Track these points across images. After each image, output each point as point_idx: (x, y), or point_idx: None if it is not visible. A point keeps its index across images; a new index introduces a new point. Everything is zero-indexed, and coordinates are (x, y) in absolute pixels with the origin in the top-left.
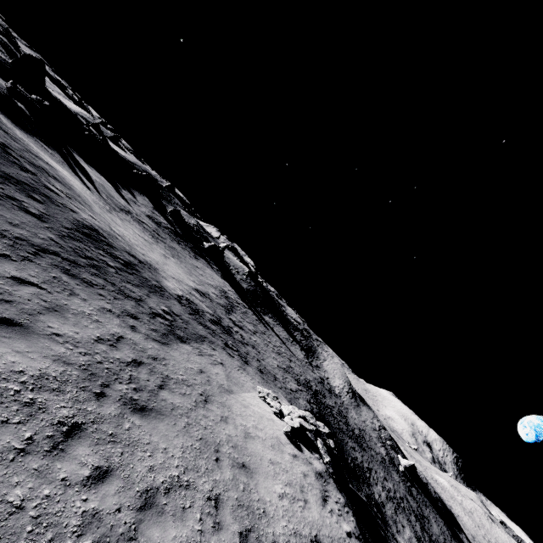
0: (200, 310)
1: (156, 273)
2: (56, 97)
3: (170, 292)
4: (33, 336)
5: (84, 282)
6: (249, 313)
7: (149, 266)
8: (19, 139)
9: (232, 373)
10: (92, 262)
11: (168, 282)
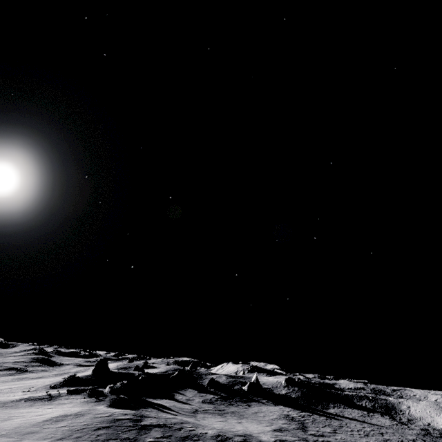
0: (291, 441)
1: (254, 437)
2: (116, 371)
3: None
4: None
5: None
6: (317, 418)
7: (248, 435)
8: (157, 416)
9: None
10: None
11: (262, 438)
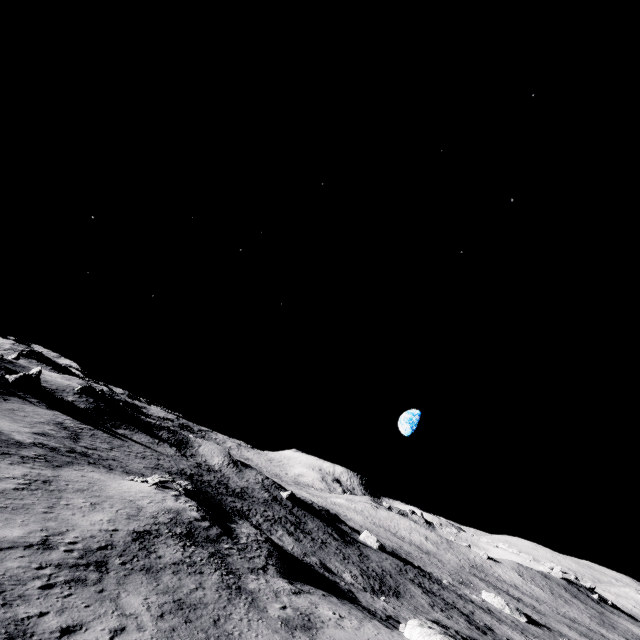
0: (54, 447)
1: (4, 433)
2: None
3: (26, 443)
4: (3, 479)
5: None
6: (99, 433)
7: None
8: None
9: (103, 475)
10: None
11: (16, 437)
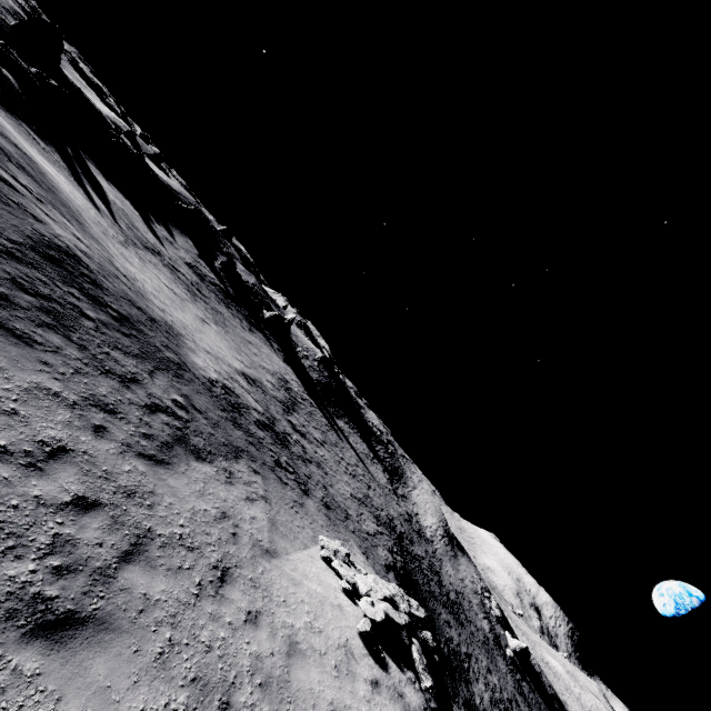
0: (243, 404)
1: (178, 341)
2: (75, 84)
3: (195, 372)
4: None
5: (12, 336)
6: (318, 414)
7: (168, 329)
8: None
9: (280, 515)
10: (47, 304)
11: (196, 358)
